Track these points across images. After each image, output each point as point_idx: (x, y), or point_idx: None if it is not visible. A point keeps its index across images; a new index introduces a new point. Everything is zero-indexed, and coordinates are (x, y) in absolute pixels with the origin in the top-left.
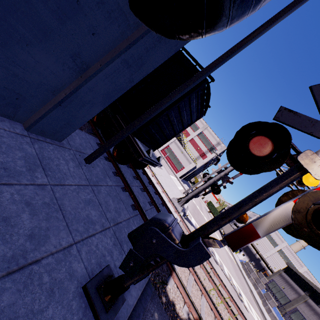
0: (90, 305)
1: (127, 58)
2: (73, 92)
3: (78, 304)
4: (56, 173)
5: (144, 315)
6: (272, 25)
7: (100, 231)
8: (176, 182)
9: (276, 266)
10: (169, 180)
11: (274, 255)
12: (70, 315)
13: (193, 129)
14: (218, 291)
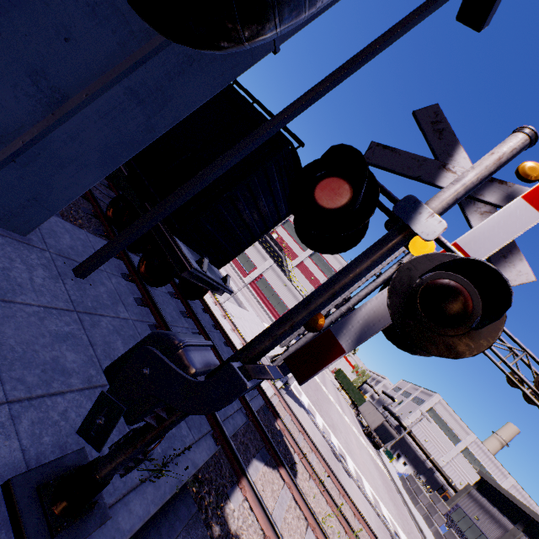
0: (12, 522)
1: (135, 86)
2: (37, 138)
3: None
4: None
5: None
6: (372, 53)
7: (80, 389)
8: None
9: (463, 480)
10: (259, 329)
11: (456, 459)
12: None
13: (302, 247)
14: (345, 523)
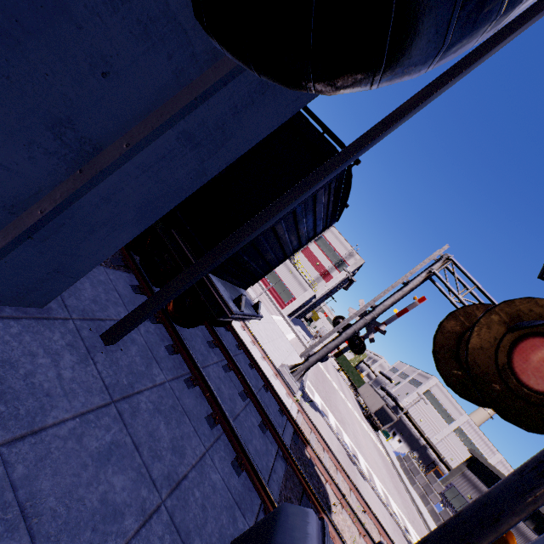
0: None
1: (192, 128)
2: (61, 206)
3: None
4: (21, 402)
5: None
6: (476, 63)
7: (136, 530)
8: (283, 327)
9: (453, 456)
10: (272, 328)
11: (448, 437)
12: None
13: None
14: None
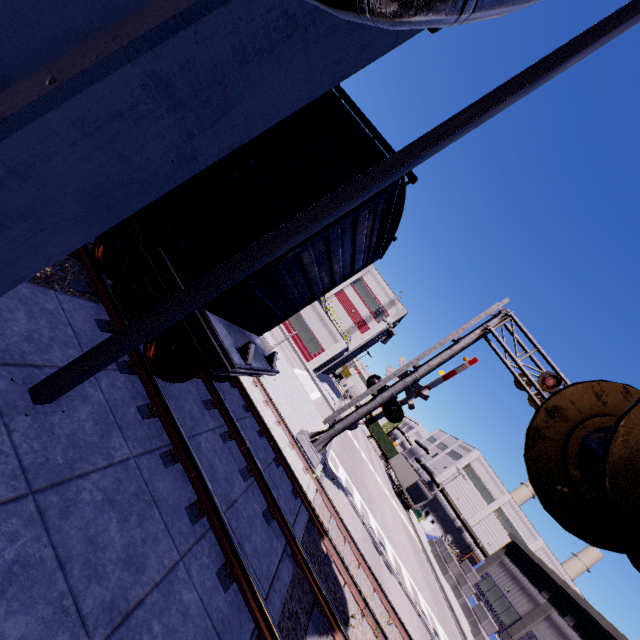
0: None
1: (168, 71)
2: None
3: None
4: None
5: None
6: (581, 53)
7: None
8: (306, 383)
9: (491, 540)
10: (292, 384)
11: (487, 519)
12: None
13: None
14: None
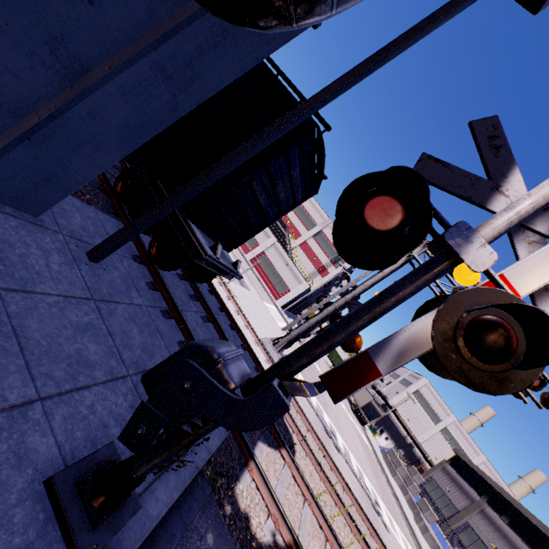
0: (57, 515)
1: (163, 60)
2: (55, 115)
3: (29, 514)
4: (16, 270)
5: (184, 537)
6: (420, 35)
7: (104, 381)
8: (274, 315)
9: (438, 455)
10: (261, 310)
11: (435, 437)
12: (4, 535)
13: (306, 226)
14: (336, 497)
